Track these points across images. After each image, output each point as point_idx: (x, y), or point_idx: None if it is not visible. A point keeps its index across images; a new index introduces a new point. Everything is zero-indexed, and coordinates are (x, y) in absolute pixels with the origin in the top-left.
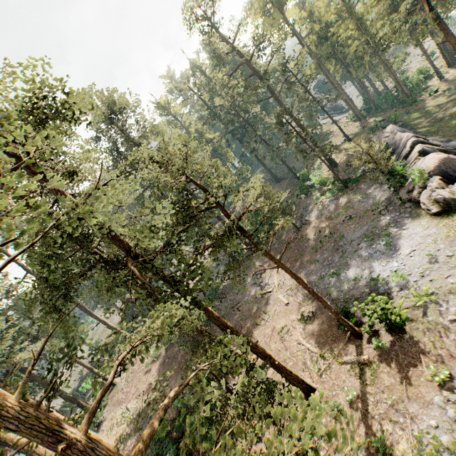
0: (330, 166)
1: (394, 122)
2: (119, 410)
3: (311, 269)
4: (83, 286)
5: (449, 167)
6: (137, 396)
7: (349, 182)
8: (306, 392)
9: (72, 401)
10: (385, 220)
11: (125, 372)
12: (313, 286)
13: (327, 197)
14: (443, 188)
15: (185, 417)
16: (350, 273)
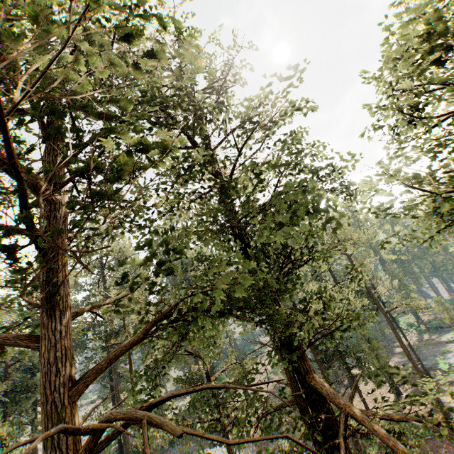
0: (415, 319)
1: None
2: None
3: (399, 360)
4: None
5: None
6: None
7: (430, 328)
8: (397, 392)
9: None
10: (453, 346)
11: None
12: (401, 366)
13: (413, 332)
14: None
15: None
16: (427, 362)
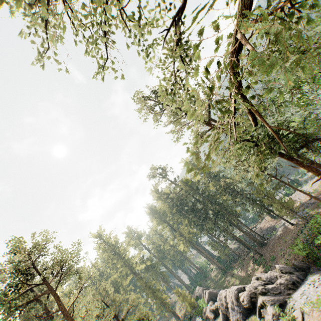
0: None
1: (201, 286)
2: None
3: None
4: None
5: (212, 296)
6: None
7: None
8: None
9: None
10: None
11: None
12: None
13: None
14: (213, 305)
15: None
16: None
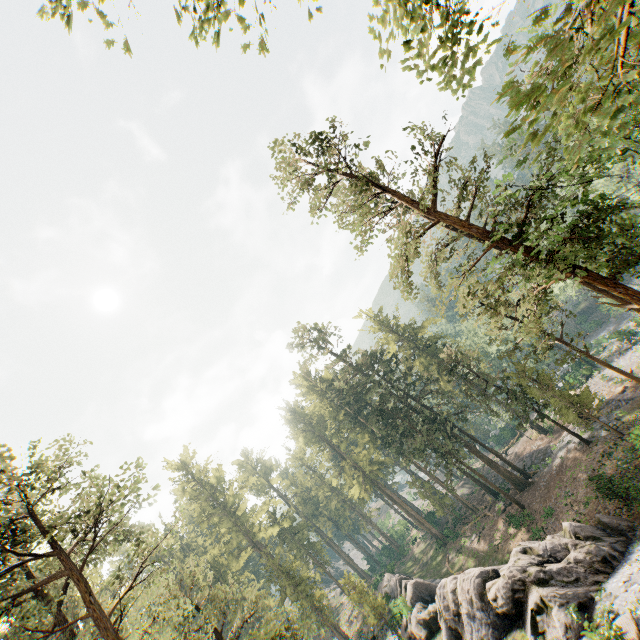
0: None
1: (393, 573)
2: None
3: None
4: None
5: (422, 591)
6: None
7: None
8: None
9: None
10: None
11: None
12: None
13: None
14: (423, 610)
15: None
16: None
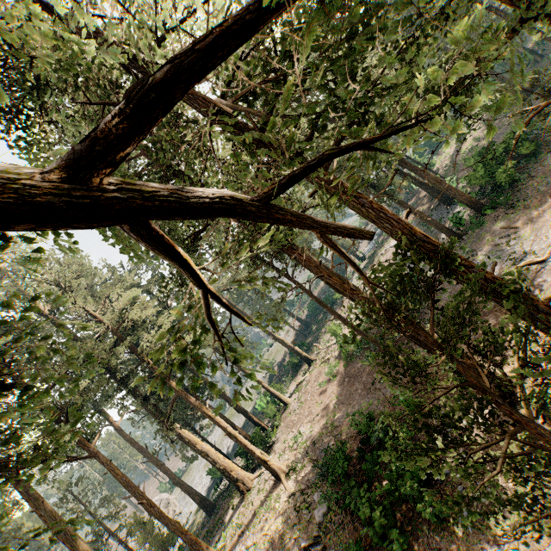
0: None
1: None
2: (291, 433)
3: None
4: (249, 298)
5: None
6: (310, 420)
7: None
8: None
9: (243, 414)
10: None
11: (297, 393)
12: None
13: None
14: None
15: (378, 457)
16: None
